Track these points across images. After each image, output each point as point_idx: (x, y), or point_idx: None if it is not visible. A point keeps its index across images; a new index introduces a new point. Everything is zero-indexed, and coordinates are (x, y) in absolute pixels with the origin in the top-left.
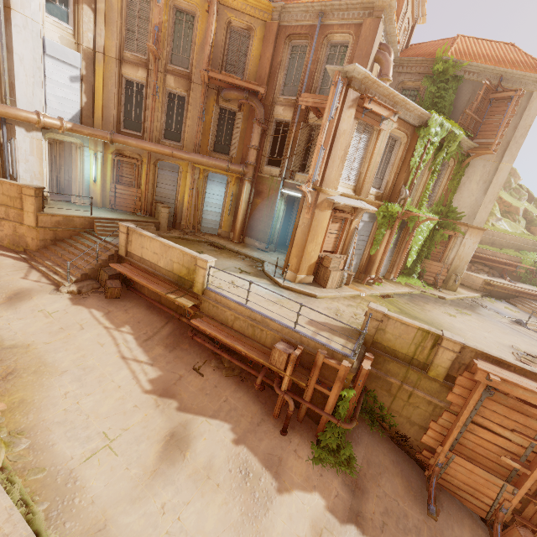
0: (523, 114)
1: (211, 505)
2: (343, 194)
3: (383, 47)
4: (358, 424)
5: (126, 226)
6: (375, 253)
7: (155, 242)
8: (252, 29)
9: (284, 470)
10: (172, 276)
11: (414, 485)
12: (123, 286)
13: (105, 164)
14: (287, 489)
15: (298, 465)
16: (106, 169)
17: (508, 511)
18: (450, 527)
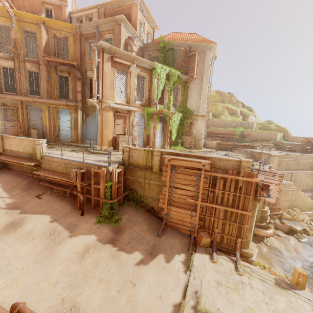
0: (205, 61)
1: (26, 246)
2: (118, 103)
3: (129, 38)
4: (128, 206)
5: (0, 135)
6: (149, 134)
7: (16, 139)
8: (67, 37)
9: (76, 228)
10: (26, 155)
11: (154, 227)
12: (4, 169)
13: None
14: (75, 235)
15: (86, 226)
16: None
17: (197, 226)
18: (168, 239)
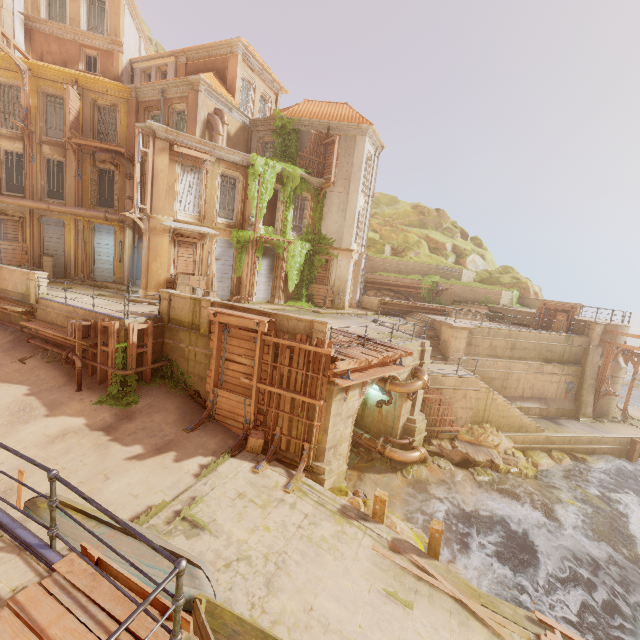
0: (354, 154)
1: None
2: (181, 221)
3: (217, 111)
4: (159, 386)
5: None
6: (242, 276)
7: (4, 270)
8: (117, 106)
9: (61, 407)
10: (18, 296)
11: (189, 419)
12: None
13: None
14: (55, 415)
15: (78, 405)
16: None
17: (252, 421)
18: (200, 437)
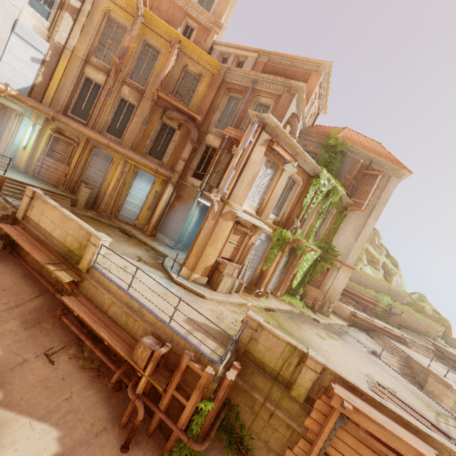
0: (384, 189)
1: None
2: (246, 211)
3: (294, 116)
4: (214, 444)
5: (32, 191)
6: (267, 269)
7: (57, 211)
8: (202, 76)
9: None
10: (62, 248)
11: None
12: (8, 249)
13: (41, 137)
14: None
15: None
16: (41, 140)
17: None
18: None
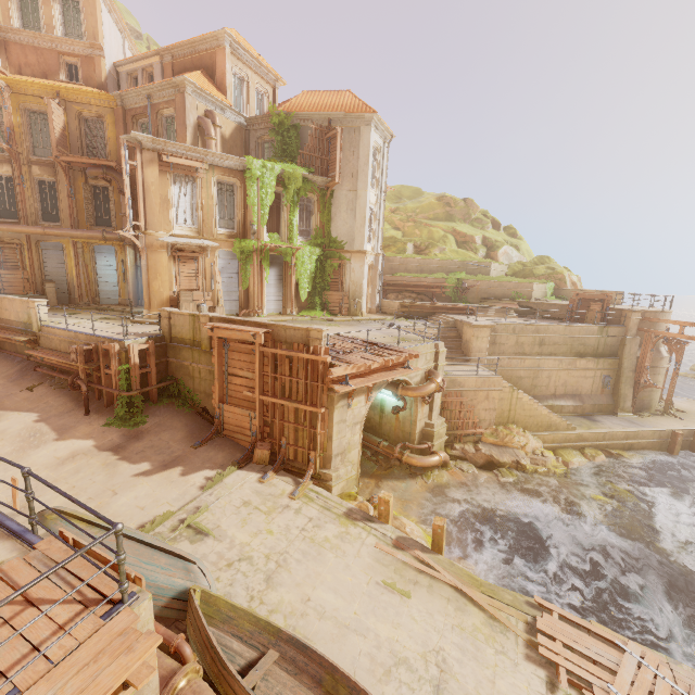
0: (360, 146)
1: None
2: (178, 235)
3: (207, 113)
4: (167, 406)
5: None
6: (249, 288)
7: (5, 300)
8: (103, 117)
9: (70, 431)
10: (21, 325)
11: (197, 435)
12: None
13: None
14: (65, 439)
15: (86, 428)
16: None
17: (258, 434)
18: (208, 452)
